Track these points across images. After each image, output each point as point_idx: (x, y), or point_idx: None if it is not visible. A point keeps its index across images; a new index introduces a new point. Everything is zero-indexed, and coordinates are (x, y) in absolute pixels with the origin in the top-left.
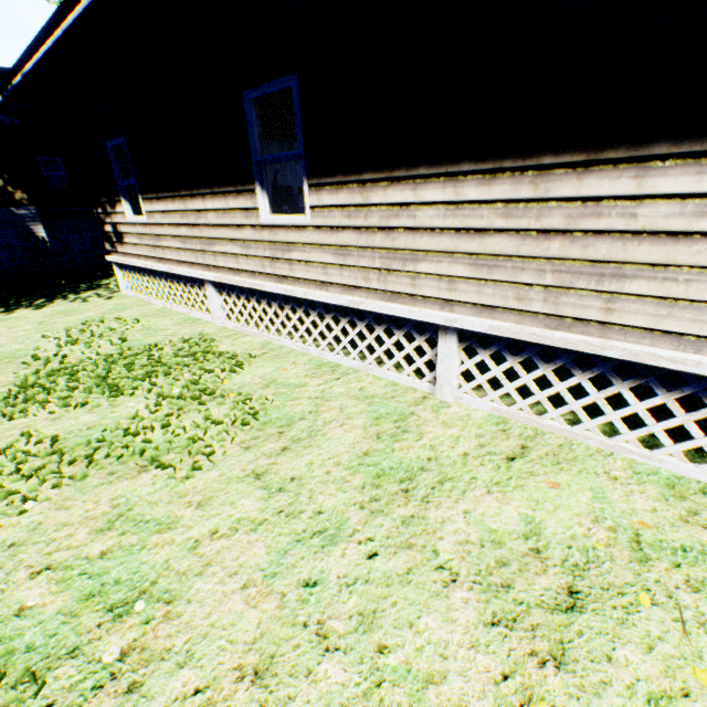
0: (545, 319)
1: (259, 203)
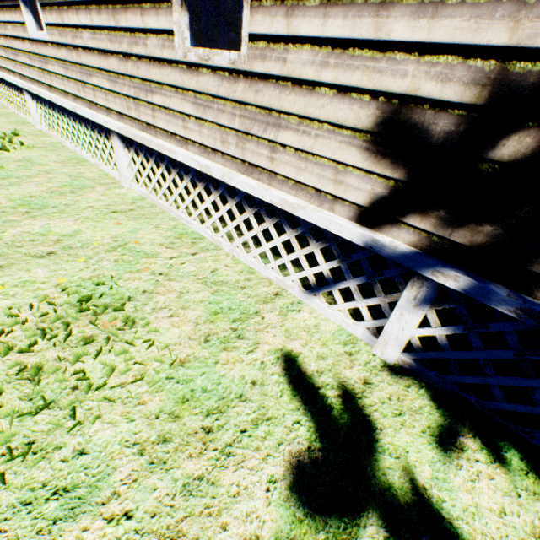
0: (139, 124)
1: (25, 19)
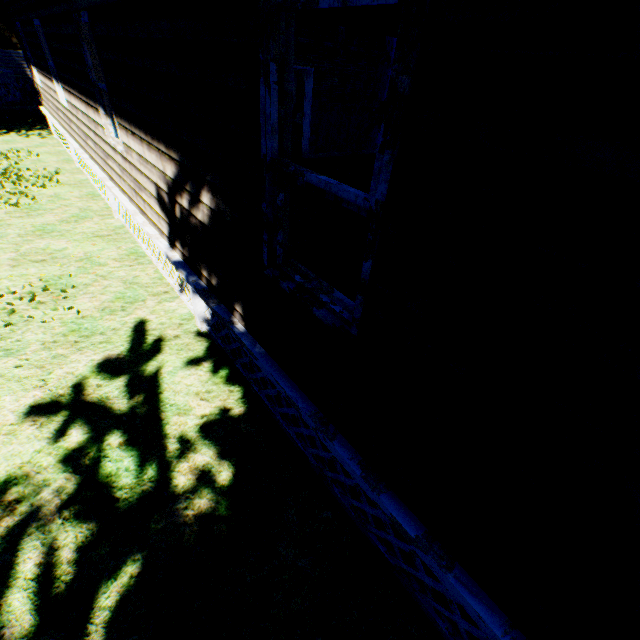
0: (109, 176)
1: (57, 91)
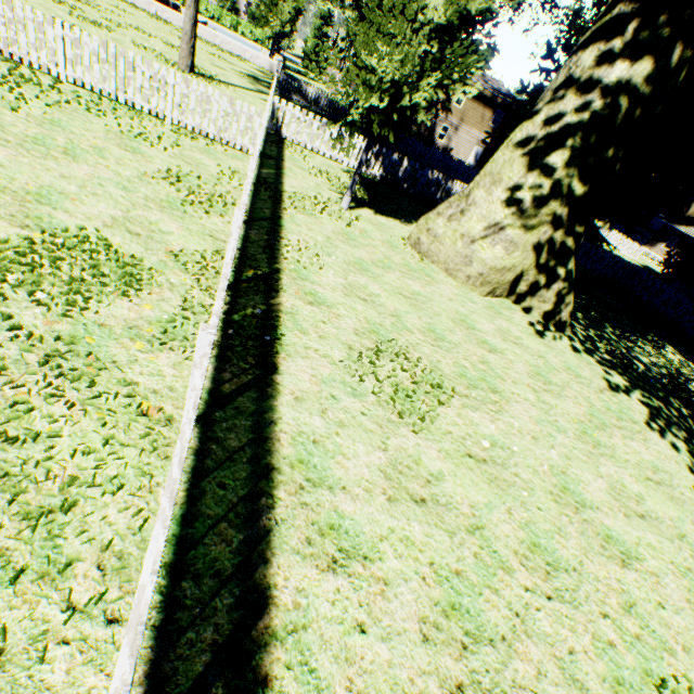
0: None
1: None
